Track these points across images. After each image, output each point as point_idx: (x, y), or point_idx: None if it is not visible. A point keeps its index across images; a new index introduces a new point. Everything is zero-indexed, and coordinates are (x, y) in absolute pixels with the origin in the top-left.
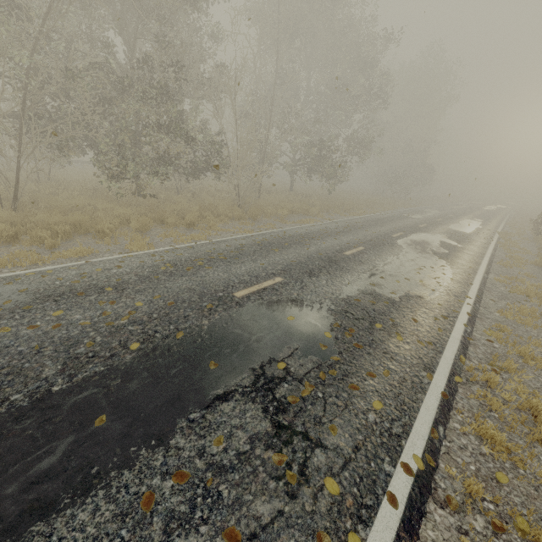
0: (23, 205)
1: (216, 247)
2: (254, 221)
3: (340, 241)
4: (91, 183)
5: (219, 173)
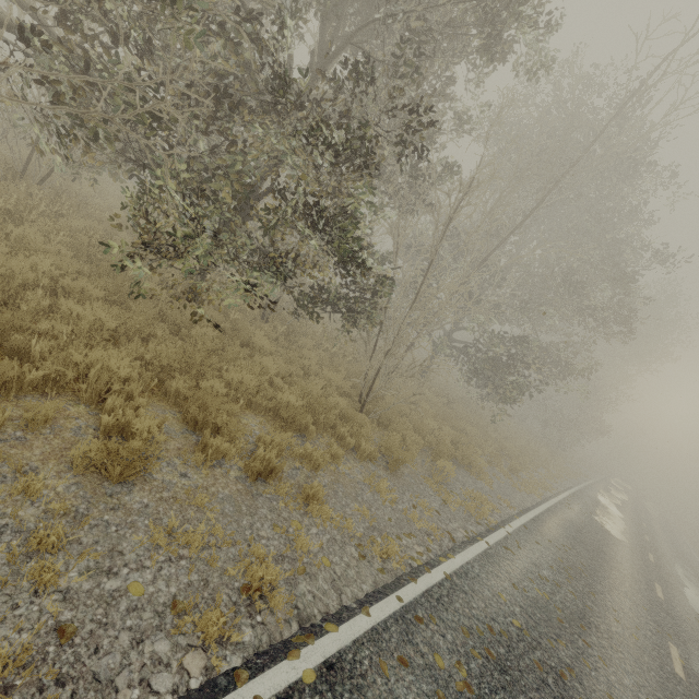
0: None
1: None
2: (390, 472)
3: None
4: (126, 223)
5: (355, 325)
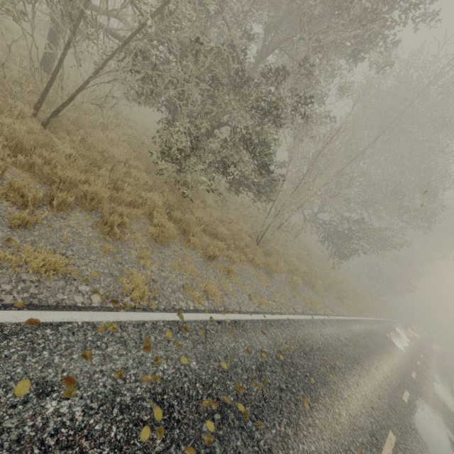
0: (59, 123)
1: (234, 350)
2: (268, 275)
3: (364, 397)
4: (145, 131)
5: (260, 199)
